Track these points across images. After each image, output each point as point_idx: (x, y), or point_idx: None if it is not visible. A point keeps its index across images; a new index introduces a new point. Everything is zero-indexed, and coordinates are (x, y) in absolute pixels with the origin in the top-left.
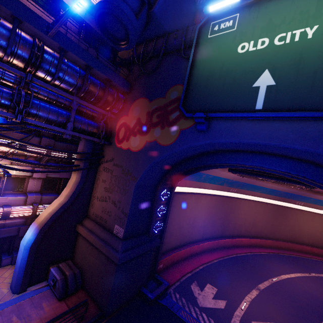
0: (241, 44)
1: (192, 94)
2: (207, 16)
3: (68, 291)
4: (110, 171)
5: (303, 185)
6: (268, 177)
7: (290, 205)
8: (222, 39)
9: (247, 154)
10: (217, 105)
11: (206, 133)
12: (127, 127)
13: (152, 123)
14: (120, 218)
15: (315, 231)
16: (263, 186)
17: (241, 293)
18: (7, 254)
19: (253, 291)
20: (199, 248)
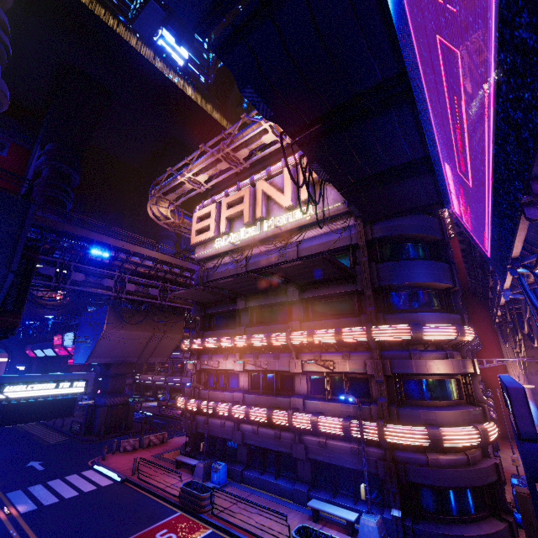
0: None
1: None
2: None
3: None
4: (535, 347)
5: None
6: None
7: None
8: None
9: None
10: None
11: None
12: None
13: None
14: None
15: None
16: None
17: None
18: None
19: None
20: None
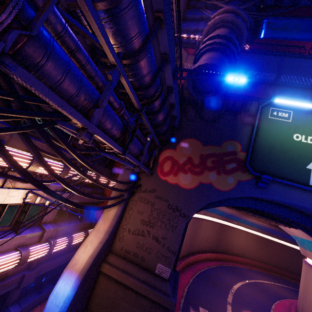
0: (296, 134)
1: (256, 157)
2: (269, 102)
3: None
4: (151, 203)
5: (289, 226)
6: (267, 217)
7: (228, 224)
8: (280, 124)
9: (271, 204)
10: (279, 173)
11: (263, 189)
12: (175, 162)
13: (206, 166)
14: (166, 256)
15: (240, 244)
16: (220, 209)
17: (223, 311)
18: None
19: (228, 307)
20: (178, 268)
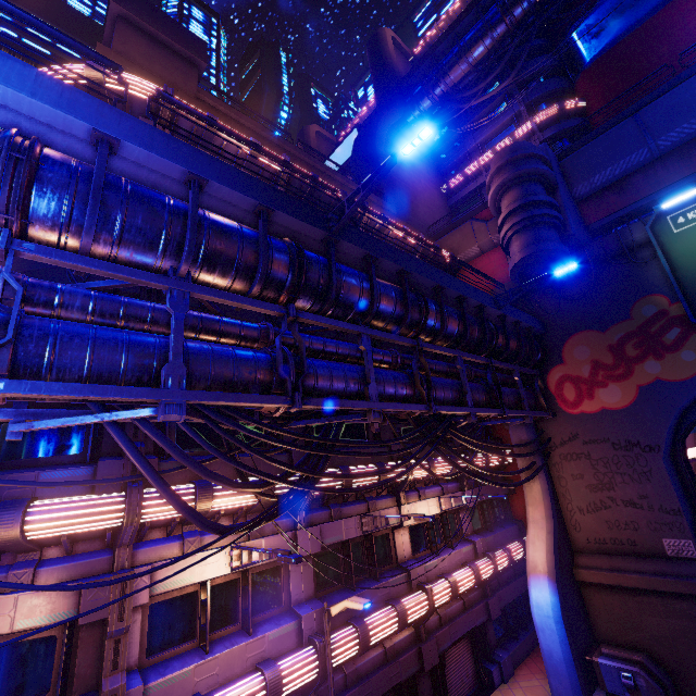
0: None
1: None
2: (656, 213)
3: (669, 692)
4: (583, 456)
5: None
6: None
7: None
8: None
9: None
10: None
11: None
12: (577, 380)
13: (630, 359)
14: (667, 523)
15: None
16: None
17: None
18: (488, 662)
19: None
20: None
